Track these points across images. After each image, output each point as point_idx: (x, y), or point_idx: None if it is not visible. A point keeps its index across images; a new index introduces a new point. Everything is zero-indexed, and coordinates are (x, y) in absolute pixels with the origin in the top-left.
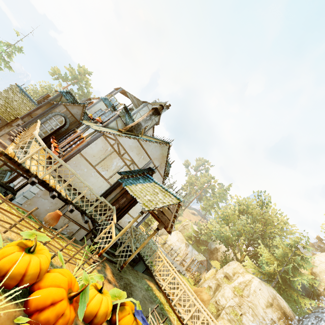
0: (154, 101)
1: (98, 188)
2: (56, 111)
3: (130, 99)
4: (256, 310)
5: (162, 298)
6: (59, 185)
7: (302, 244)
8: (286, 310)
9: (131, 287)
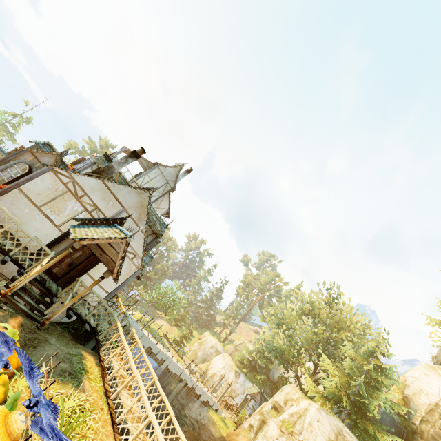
0: (173, 165)
1: (44, 236)
2: (21, 159)
3: (138, 161)
4: None
5: (96, 370)
6: None
7: (381, 349)
8: None
9: (42, 343)
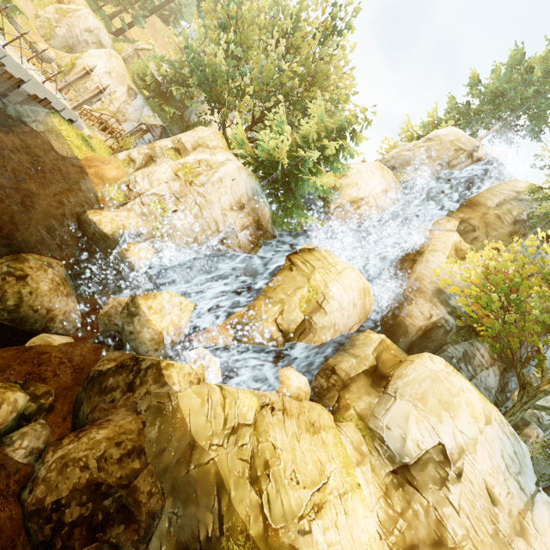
0: None
1: None
2: None
3: None
4: (209, 208)
5: None
6: None
7: (355, 129)
8: (265, 218)
9: None
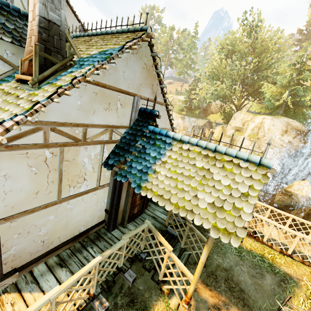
0: None
1: (96, 205)
2: None
3: None
4: (274, 142)
5: (252, 242)
6: (39, 292)
7: (310, 55)
8: (299, 128)
9: (233, 278)
